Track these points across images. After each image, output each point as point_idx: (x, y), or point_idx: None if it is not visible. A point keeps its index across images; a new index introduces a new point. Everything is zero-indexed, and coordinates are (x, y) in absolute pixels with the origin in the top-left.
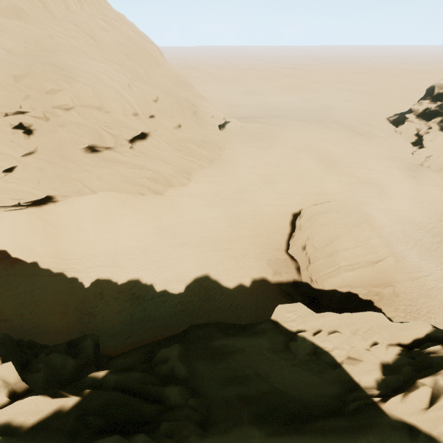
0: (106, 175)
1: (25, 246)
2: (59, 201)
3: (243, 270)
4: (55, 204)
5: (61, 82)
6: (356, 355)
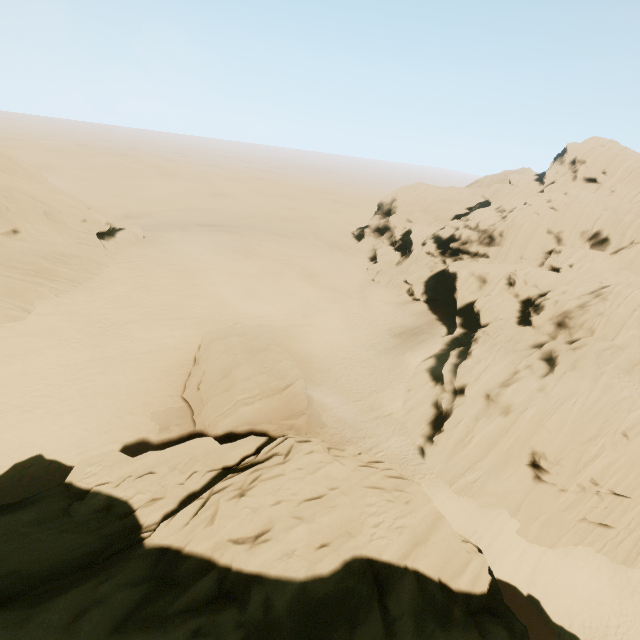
0: None
1: None
2: None
3: (108, 435)
4: None
5: None
6: (162, 494)
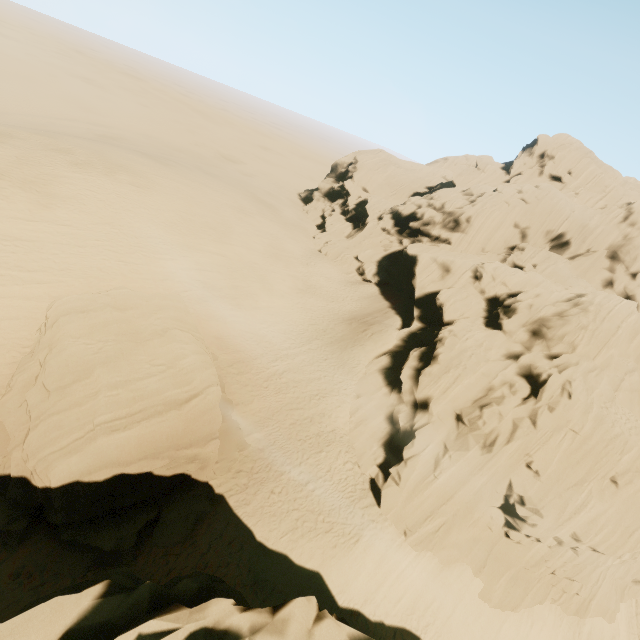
0: None
1: None
2: None
3: None
4: None
5: None
6: None
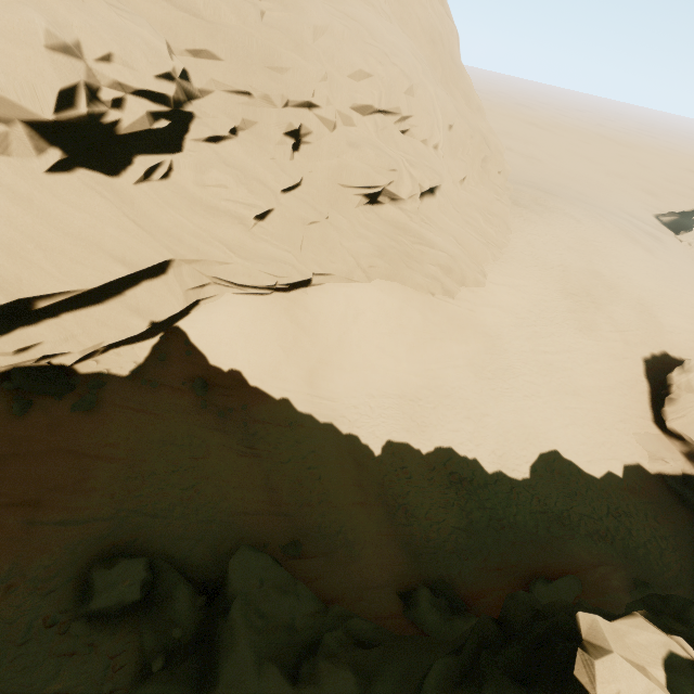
0: (390, 250)
1: (268, 367)
2: (311, 286)
3: (606, 448)
4: (307, 291)
5: (373, 59)
6: None
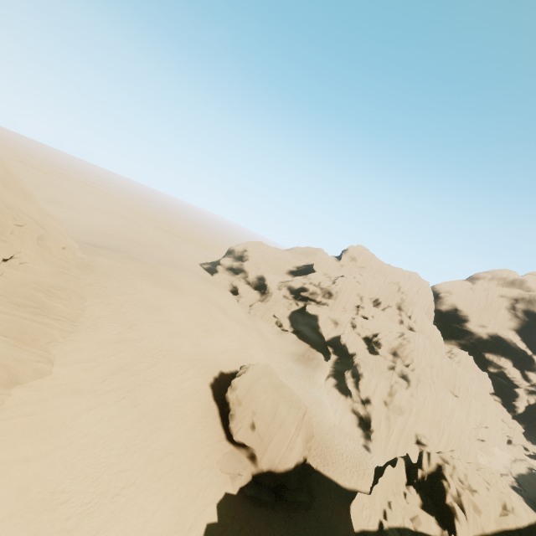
0: None
1: None
2: None
3: (200, 499)
4: None
5: None
6: (411, 513)
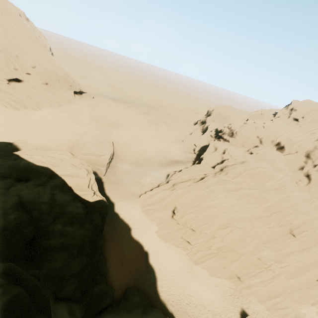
0: None
1: None
2: None
3: None
4: None
5: None
6: None
